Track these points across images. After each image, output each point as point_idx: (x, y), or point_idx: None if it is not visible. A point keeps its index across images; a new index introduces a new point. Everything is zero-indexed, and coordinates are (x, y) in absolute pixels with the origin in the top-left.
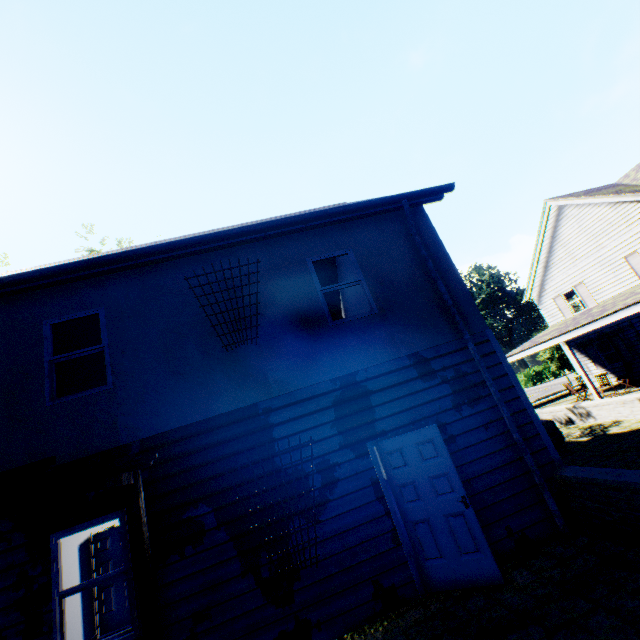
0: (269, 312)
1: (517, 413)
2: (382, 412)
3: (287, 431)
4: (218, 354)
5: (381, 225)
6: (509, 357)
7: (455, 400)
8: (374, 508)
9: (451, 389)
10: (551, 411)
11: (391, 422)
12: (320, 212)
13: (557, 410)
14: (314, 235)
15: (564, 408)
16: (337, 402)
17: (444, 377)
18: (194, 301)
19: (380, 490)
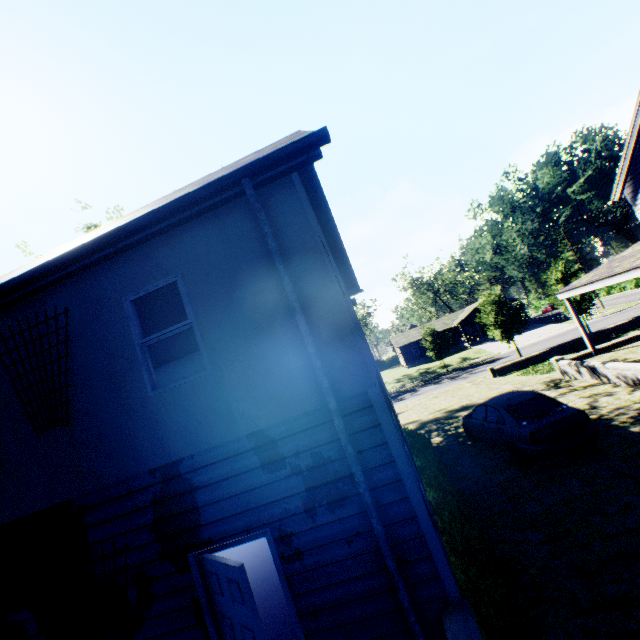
0: (81, 381)
1: (400, 522)
2: (210, 515)
3: (102, 534)
4: (31, 440)
5: (224, 224)
6: (571, 290)
7: (308, 500)
8: (194, 633)
9: (304, 484)
10: (615, 368)
11: (220, 528)
12: (117, 230)
13: (623, 368)
14: (133, 258)
15: (632, 368)
16: (157, 500)
17: (296, 466)
18: (5, 373)
19: (202, 613)
